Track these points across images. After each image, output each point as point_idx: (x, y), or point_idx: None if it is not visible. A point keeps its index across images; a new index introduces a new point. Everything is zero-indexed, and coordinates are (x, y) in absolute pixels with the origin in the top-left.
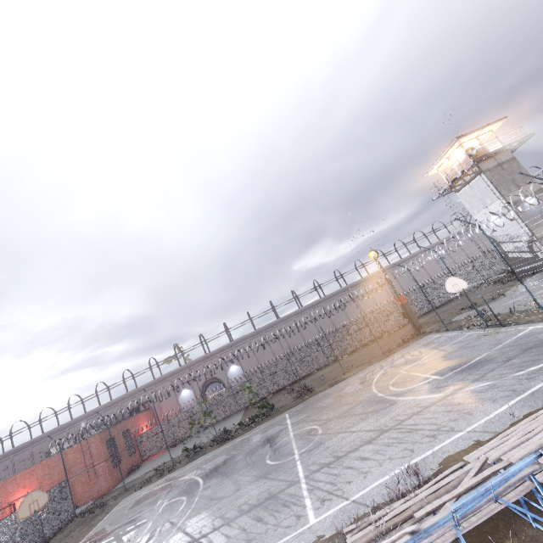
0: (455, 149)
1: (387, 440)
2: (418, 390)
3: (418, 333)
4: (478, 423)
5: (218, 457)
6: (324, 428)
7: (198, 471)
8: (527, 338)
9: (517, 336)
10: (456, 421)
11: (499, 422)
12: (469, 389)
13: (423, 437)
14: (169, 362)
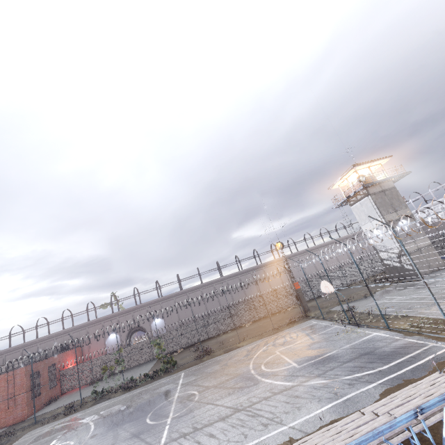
0: (352, 173)
1: (235, 421)
2: (278, 375)
3: (304, 316)
4: (299, 420)
5: (116, 405)
6: (200, 396)
7: (96, 416)
8: (368, 343)
9: (363, 339)
10: (287, 414)
11: (313, 423)
12: (310, 384)
13: (259, 424)
14: (105, 307)
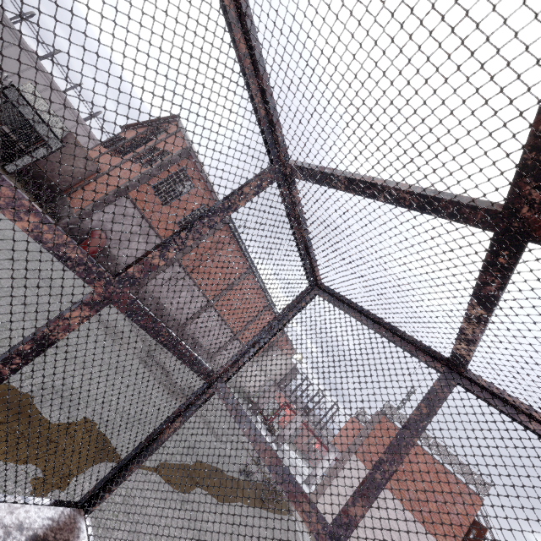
0: None
1: None
2: None
3: None
4: None
5: None
6: None
7: None
8: None
9: None
10: None
11: None
12: None
13: None
14: None
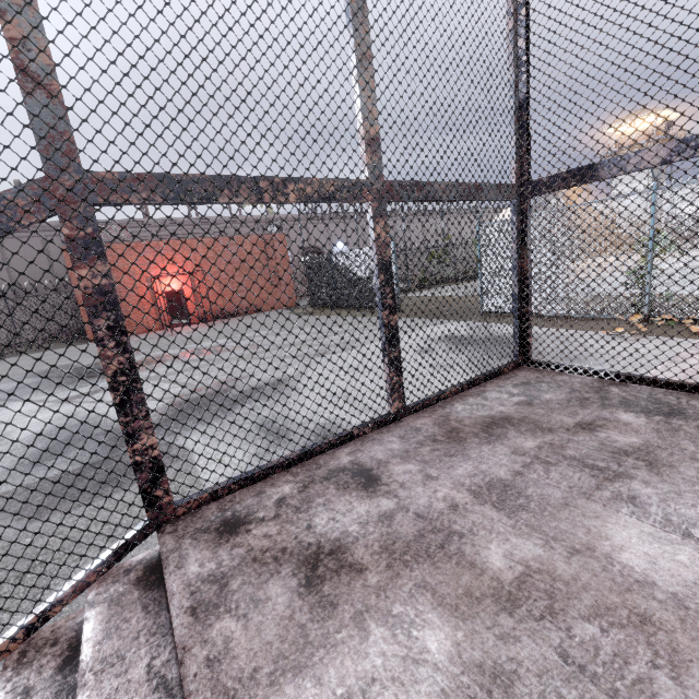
0: (648, 117)
1: None
2: None
3: None
4: None
5: None
6: None
7: None
8: None
9: None
10: None
11: None
12: None
13: None
14: (245, 205)
